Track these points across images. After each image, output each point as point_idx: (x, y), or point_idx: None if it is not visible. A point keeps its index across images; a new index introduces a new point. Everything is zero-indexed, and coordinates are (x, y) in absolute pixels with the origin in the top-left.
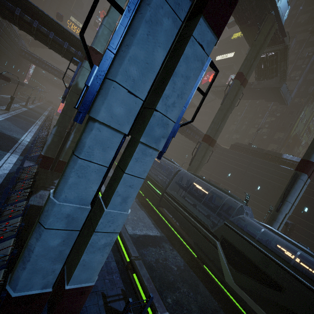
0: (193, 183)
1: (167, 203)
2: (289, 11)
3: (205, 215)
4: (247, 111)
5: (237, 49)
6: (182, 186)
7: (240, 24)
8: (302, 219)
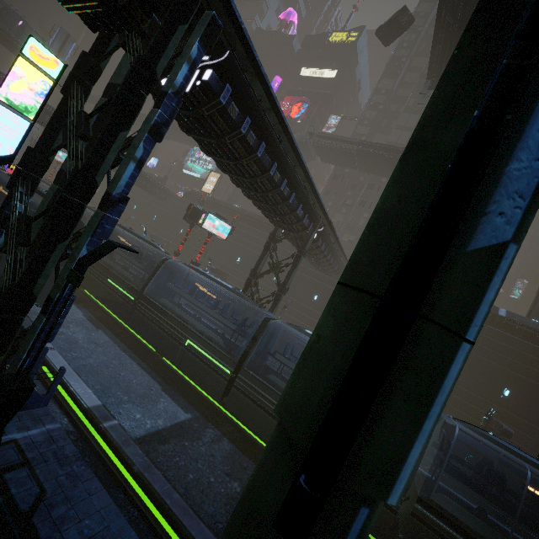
0: (527, 486)
1: (434, 538)
2: (427, 26)
3: (508, 534)
4: (367, 192)
5: (341, 65)
6: (478, 486)
7: (459, 26)
8: (503, 409)
